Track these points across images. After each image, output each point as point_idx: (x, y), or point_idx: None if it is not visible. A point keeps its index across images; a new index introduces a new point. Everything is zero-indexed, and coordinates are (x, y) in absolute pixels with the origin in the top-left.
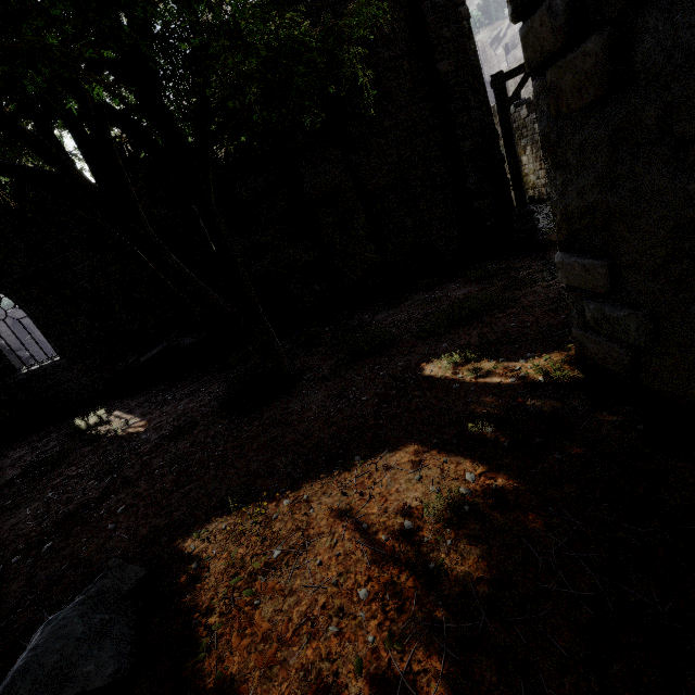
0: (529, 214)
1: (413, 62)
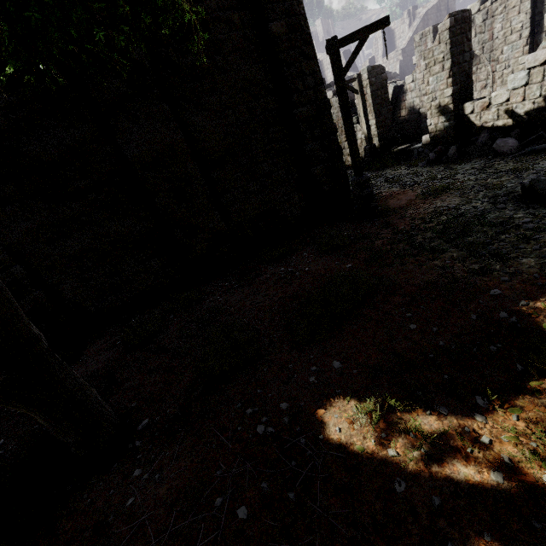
0: (366, 181)
1: (243, 17)
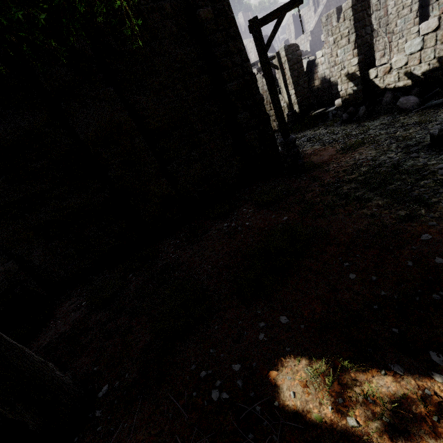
0: (293, 142)
1: (174, 6)
